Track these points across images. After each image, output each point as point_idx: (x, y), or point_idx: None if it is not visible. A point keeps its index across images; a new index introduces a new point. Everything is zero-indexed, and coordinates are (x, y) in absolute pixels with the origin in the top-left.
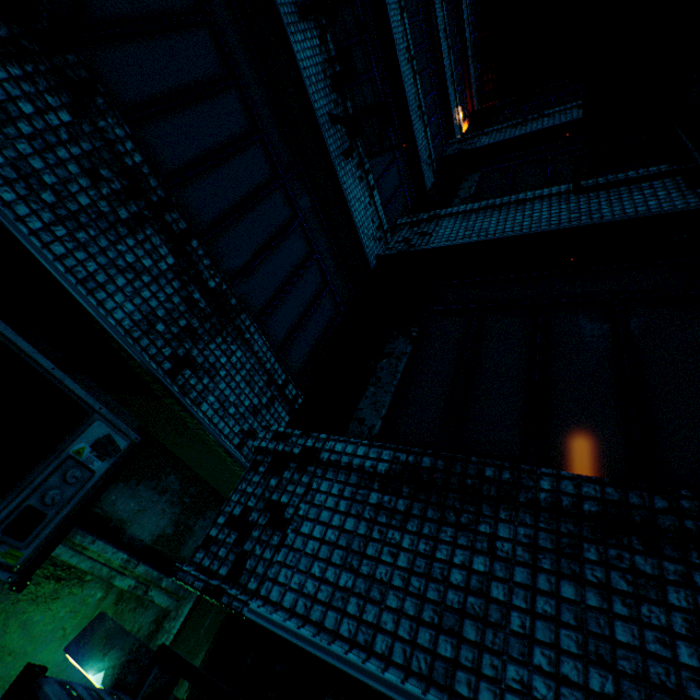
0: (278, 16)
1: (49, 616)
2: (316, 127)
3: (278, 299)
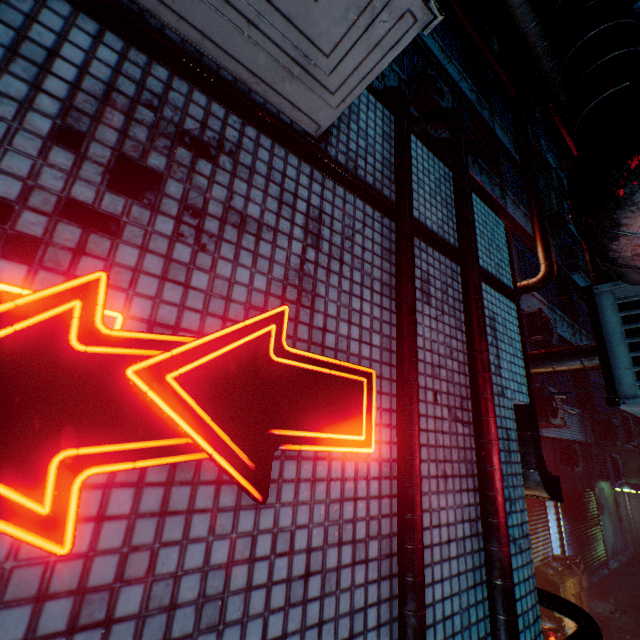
0: None
1: (606, 484)
2: None
3: (612, 409)
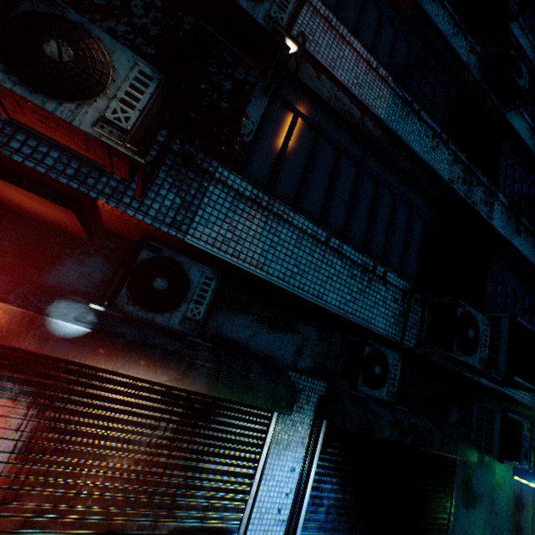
0: (508, 242)
1: (502, 465)
2: (526, 261)
3: None
